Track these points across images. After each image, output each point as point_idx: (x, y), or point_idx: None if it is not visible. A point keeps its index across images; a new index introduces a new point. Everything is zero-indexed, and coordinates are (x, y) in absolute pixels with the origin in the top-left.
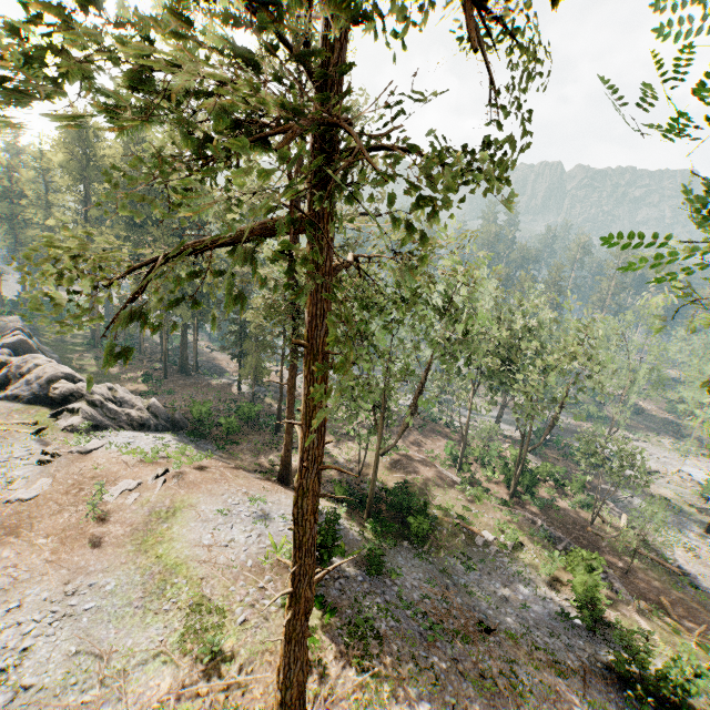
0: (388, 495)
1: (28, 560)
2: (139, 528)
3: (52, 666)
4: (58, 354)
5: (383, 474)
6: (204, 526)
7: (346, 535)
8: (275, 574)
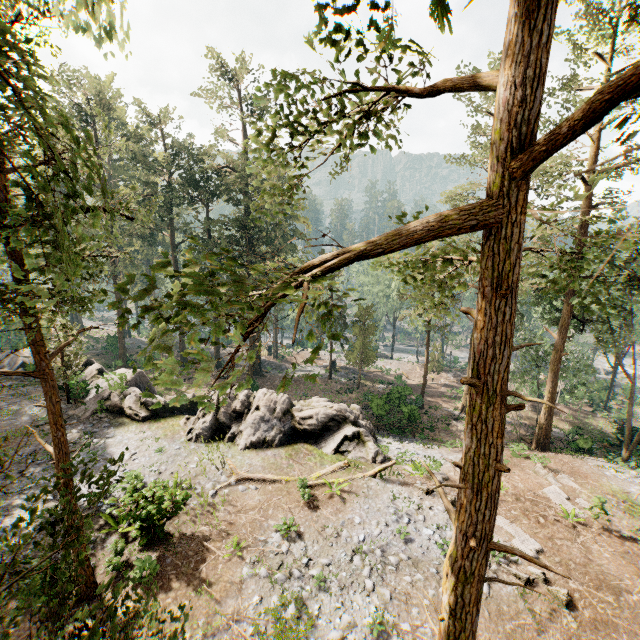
0: (631, 433)
1: None
2: None
3: None
4: None
5: None
6: None
7: None
8: None
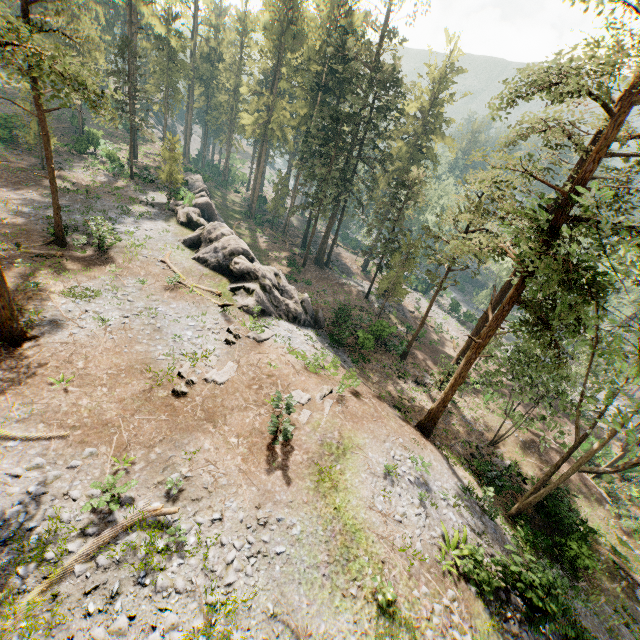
0: (550, 503)
1: (224, 460)
2: (314, 460)
3: (253, 622)
4: (223, 218)
5: (515, 452)
6: (374, 482)
7: (502, 538)
8: (455, 587)
